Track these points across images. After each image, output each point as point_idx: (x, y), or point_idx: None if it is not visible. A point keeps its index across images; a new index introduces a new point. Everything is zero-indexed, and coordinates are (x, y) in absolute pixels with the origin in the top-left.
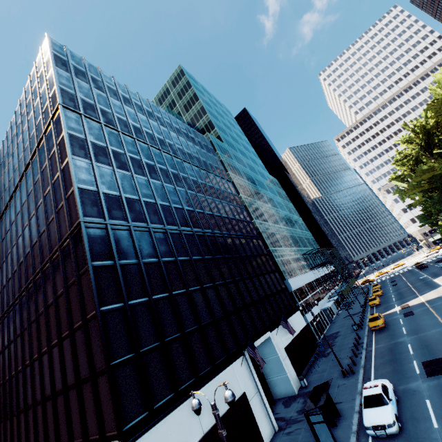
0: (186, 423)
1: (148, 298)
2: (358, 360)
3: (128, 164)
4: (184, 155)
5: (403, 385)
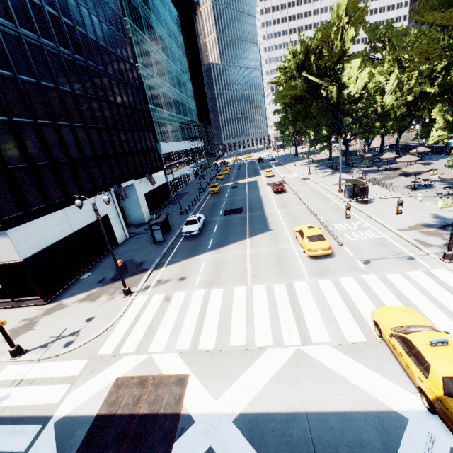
0: (59, 223)
1: (8, 119)
2: (193, 207)
3: None
4: None
5: (210, 218)
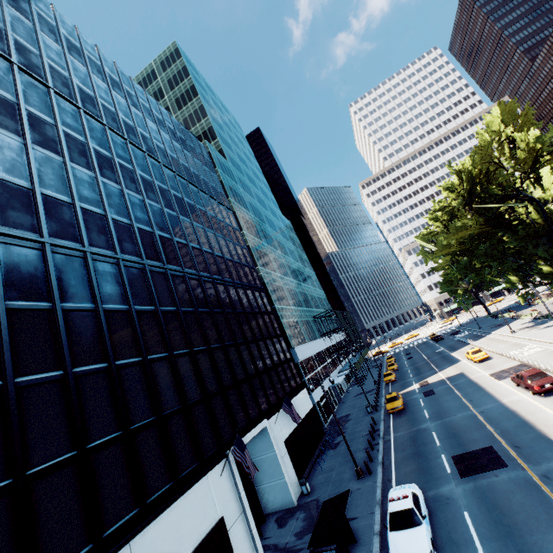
0: None
1: (63, 372)
2: (374, 453)
3: (60, 142)
4: (166, 157)
5: (433, 489)
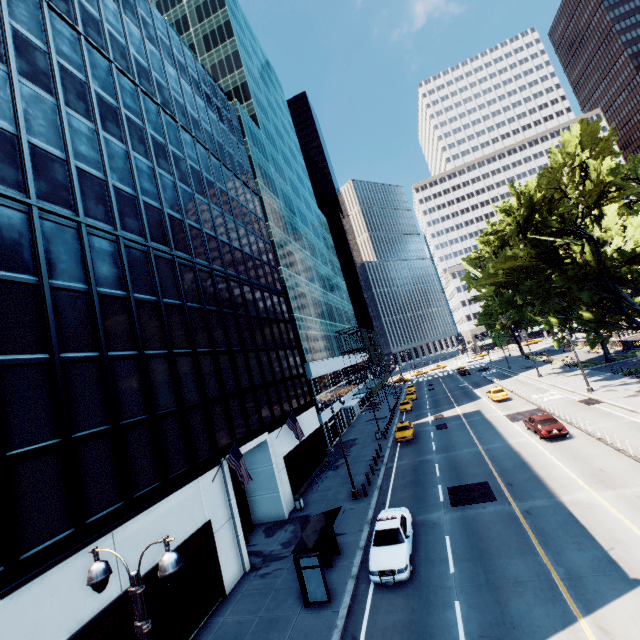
0: None
1: (50, 356)
2: (374, 478)
3: (53, 78)
4: (185, 117)
5: (423, 515)
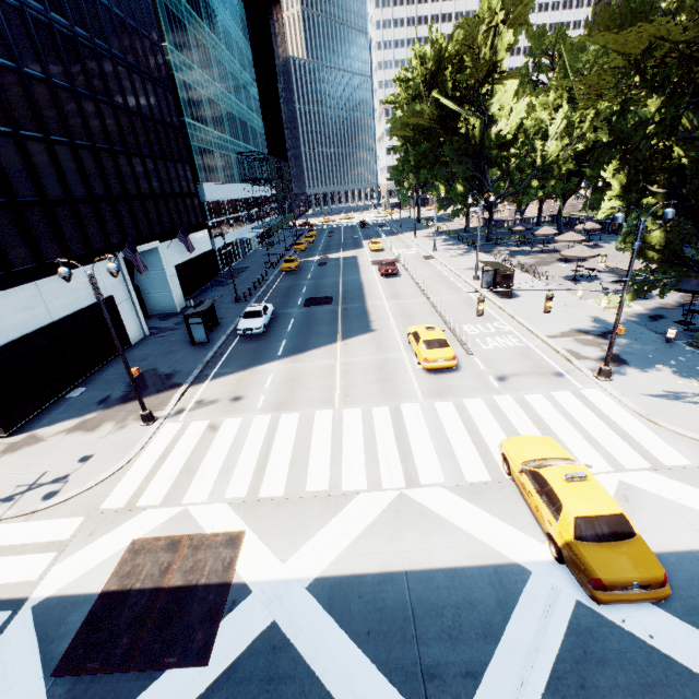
0: (28, 306)
1: None
2: (256, 292)
3: None
4: None
5: (283, 310)
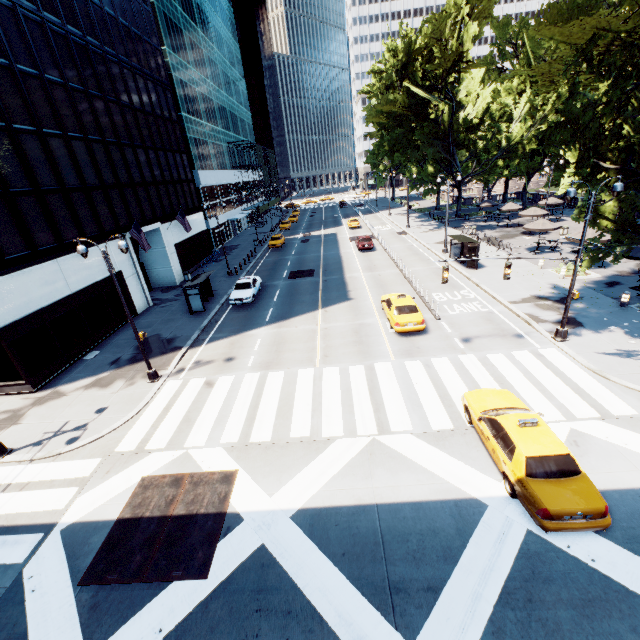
0: (50, 280)
1: None
2: (246, 267)
3: None
4: None
5: (270, 282)
